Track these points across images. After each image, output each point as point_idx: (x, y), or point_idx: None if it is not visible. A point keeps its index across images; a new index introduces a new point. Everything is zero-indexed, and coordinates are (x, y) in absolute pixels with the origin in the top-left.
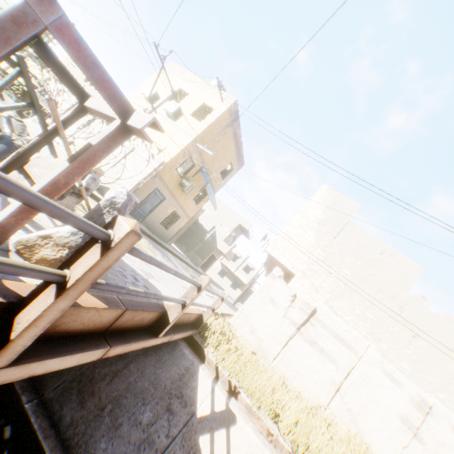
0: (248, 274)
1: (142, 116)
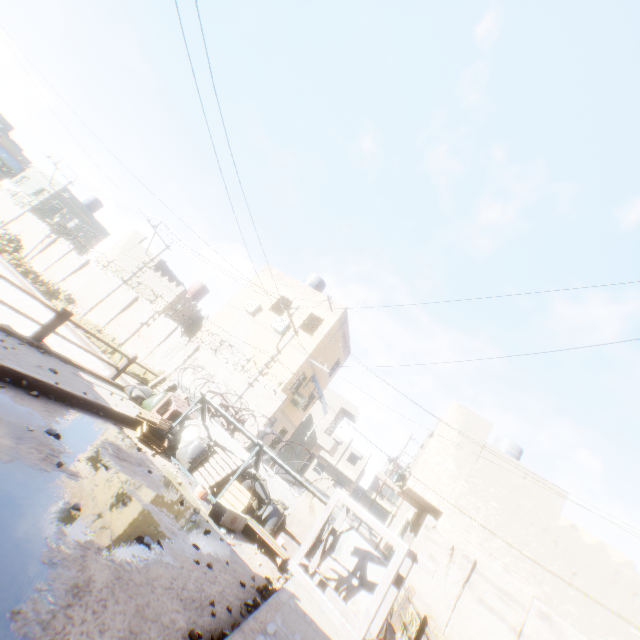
0: (355, 466)
1: (427, 563)
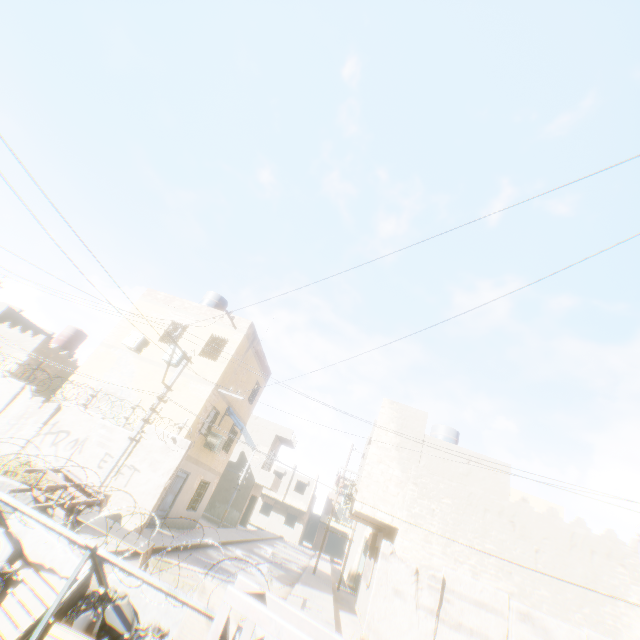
0: (304, 494)
1: None
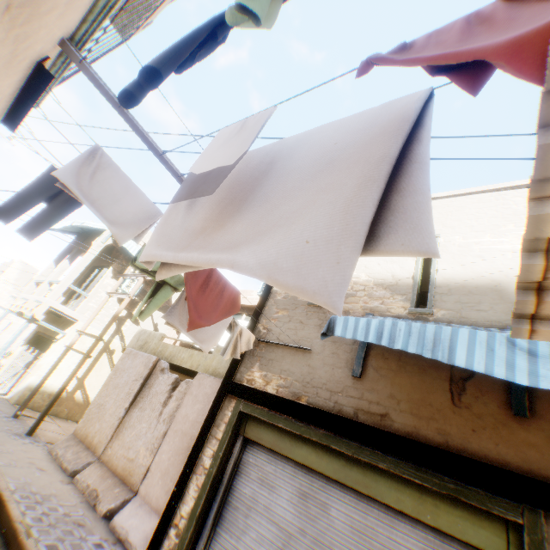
0: None
1: None
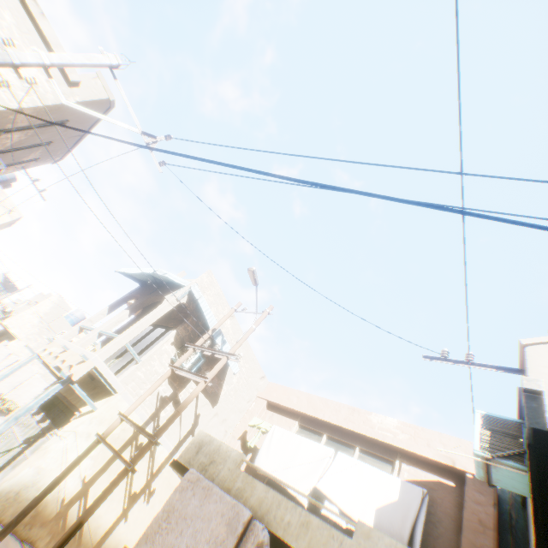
0: None
1: None
